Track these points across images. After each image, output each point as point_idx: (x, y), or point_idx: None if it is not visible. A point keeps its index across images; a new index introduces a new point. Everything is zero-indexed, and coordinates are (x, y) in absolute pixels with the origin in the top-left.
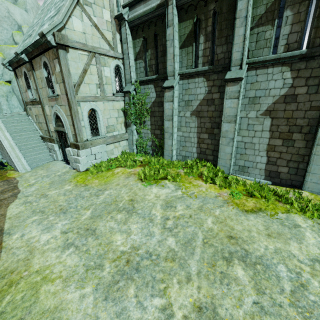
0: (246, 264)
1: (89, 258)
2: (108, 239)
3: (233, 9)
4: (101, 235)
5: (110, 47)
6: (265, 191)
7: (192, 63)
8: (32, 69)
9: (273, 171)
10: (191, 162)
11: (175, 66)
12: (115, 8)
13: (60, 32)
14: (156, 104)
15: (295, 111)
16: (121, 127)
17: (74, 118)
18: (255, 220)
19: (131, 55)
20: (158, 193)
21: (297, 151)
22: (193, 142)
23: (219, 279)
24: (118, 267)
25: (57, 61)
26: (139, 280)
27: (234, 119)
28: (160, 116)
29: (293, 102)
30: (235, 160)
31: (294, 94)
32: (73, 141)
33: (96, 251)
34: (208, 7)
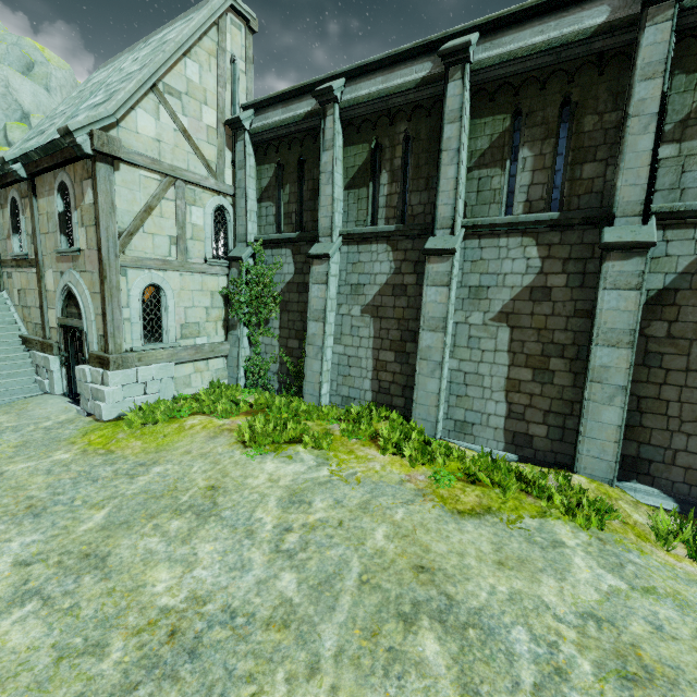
0: (446, 627)
1: (73, 628)
2: (136, 578)
3: (438, 136)
4: (120, 570)
5: (210, 173)
6: (499, 471)
7: (366, 217)
8: (32, 195)
9: (519, 432)
10: (359, 410)
11: (334, 218)
12: (228, 108)
13: (107, 132)
14: (295, 287)
15: (551, 317)
16: (215, 328)
17: (108, 299)
18: (476, 532)
19: (251, 192)
20: (276, 473)
21: (560, 394)
22: (366, 367)
23: (382, 665)
24: (146, 648)
25: (91, 183)
26: (192, 679)
27: (442, 325)
28: (301, 312)
29: (546, 301)
30: (448, 408)
31: (546, 287)
32: (97, 350)
33: (97, 609)
34: (396, 127)
